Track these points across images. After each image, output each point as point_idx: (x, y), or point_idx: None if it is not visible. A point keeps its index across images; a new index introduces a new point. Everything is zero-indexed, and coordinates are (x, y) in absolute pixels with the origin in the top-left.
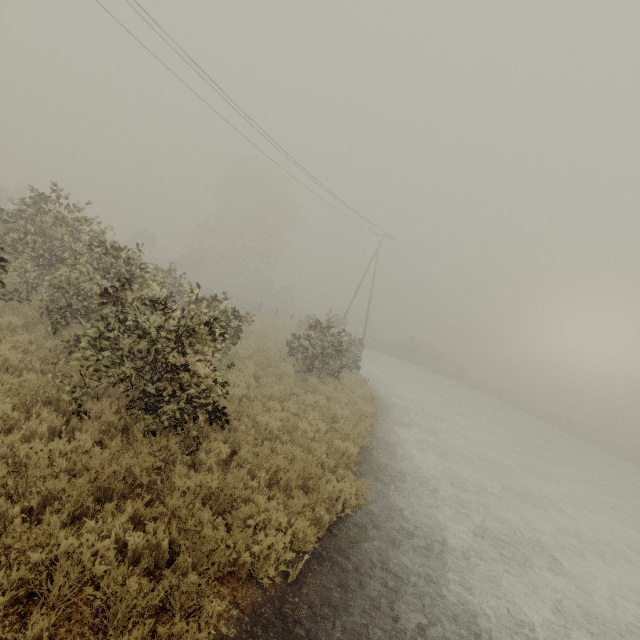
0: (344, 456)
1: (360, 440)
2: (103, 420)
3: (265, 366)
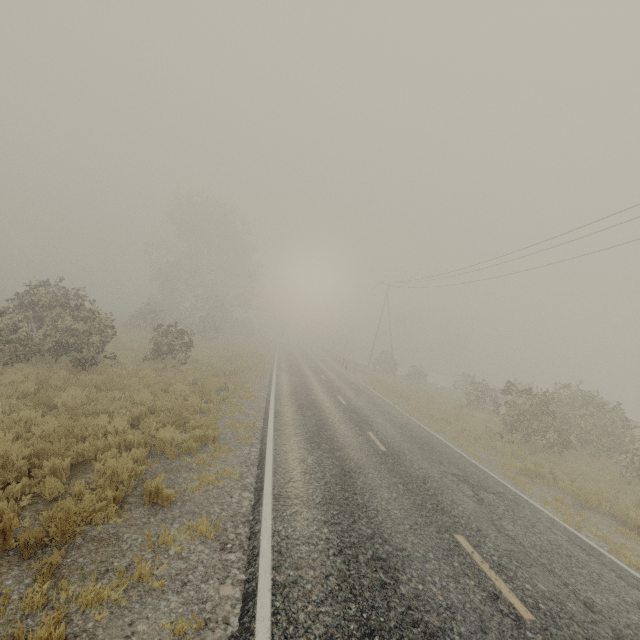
0: None
1: None
2: None
3: None
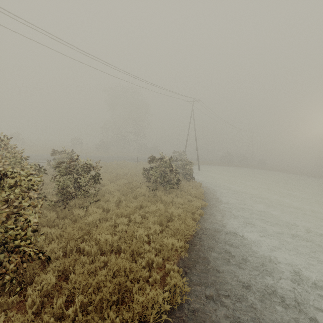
0: (172, 250)
1: (187, 232)
2: None
3: (127, 193)
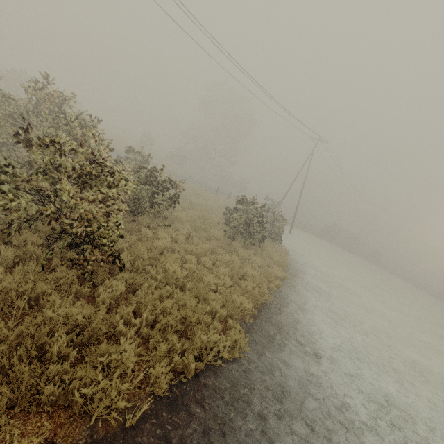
0: (239, 309)
1: (259, 297)
2: (25, 249)
3: (199, 229)
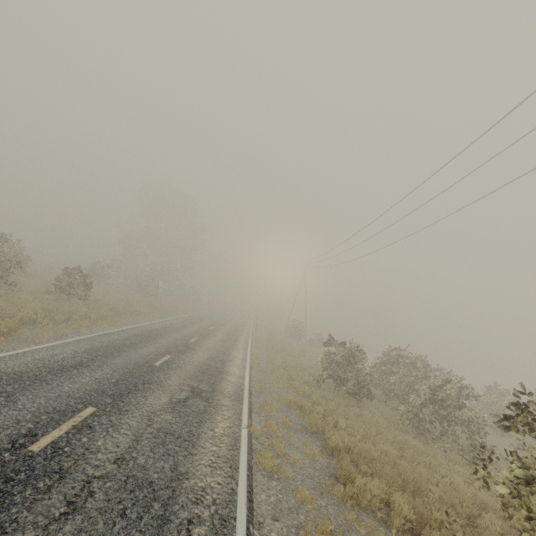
0: None
1: None
2: None
3: None
